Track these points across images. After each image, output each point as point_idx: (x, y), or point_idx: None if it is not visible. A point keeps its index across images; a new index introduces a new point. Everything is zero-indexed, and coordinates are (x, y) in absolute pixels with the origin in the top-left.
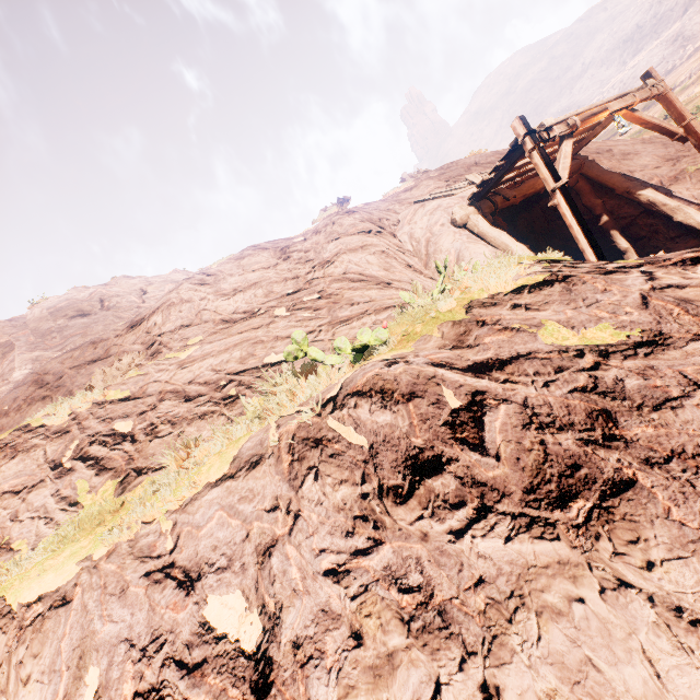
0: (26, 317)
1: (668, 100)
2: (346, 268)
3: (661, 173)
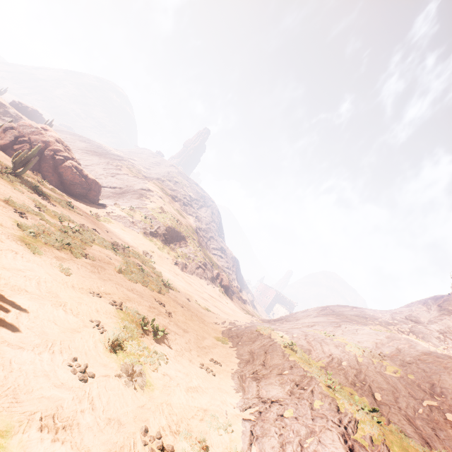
0: None
1: None
2: None
3: None
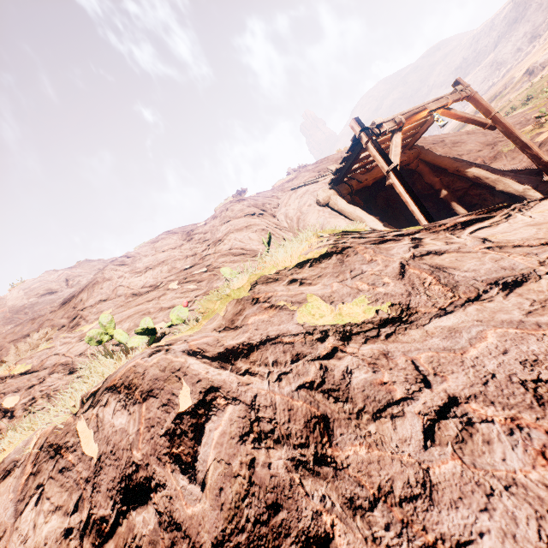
0: (6, 297)
1: (476, 99)
2: (231, 245)
3: (483, 154)
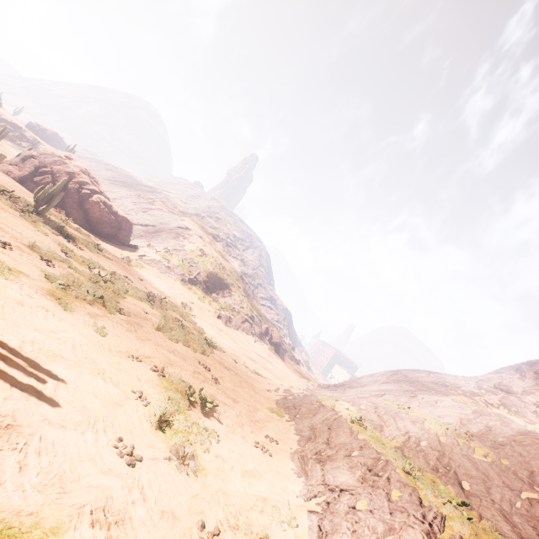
0: None
1: None
2: None
3: None
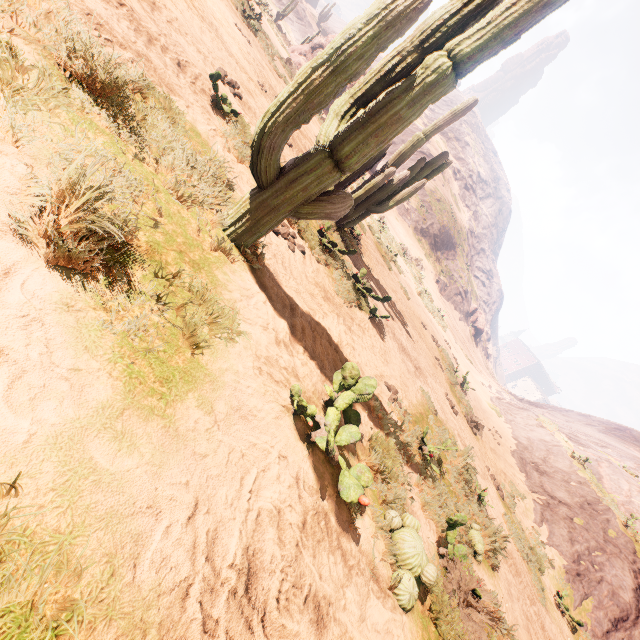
0: None
1: None
2: None
3: None
